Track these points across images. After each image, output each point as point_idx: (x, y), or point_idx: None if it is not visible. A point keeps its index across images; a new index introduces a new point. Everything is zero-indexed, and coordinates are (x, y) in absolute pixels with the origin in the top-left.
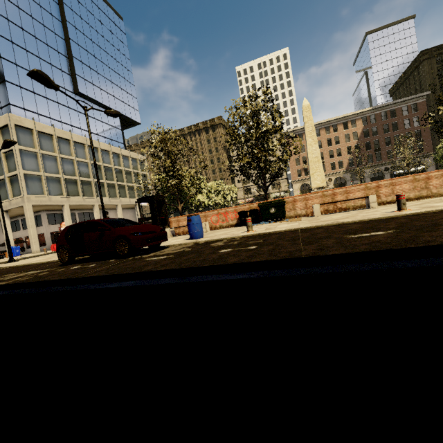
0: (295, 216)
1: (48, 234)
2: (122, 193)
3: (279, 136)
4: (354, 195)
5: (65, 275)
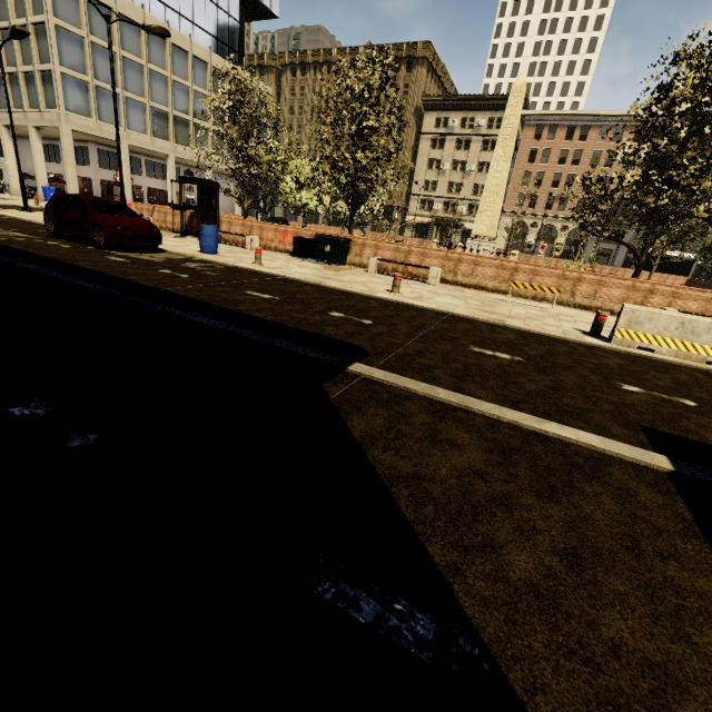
0: (360, 265)
1: (98, 182)
2: (218, 147)
3: (385, 141)
4: (430, 262)
5: (28, 247)
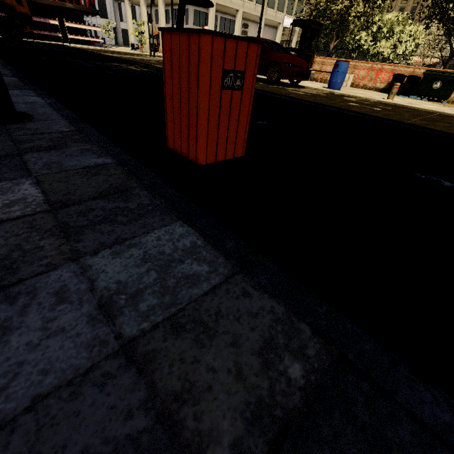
0: None
1: None
2: None
3: None
4: None
5: None
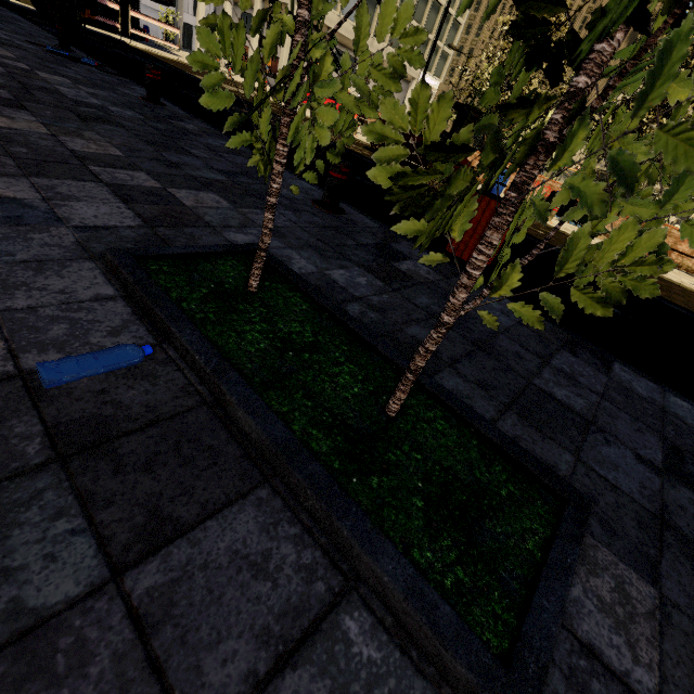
0: None
1: None
2: None
3: None
4: None
5: None
